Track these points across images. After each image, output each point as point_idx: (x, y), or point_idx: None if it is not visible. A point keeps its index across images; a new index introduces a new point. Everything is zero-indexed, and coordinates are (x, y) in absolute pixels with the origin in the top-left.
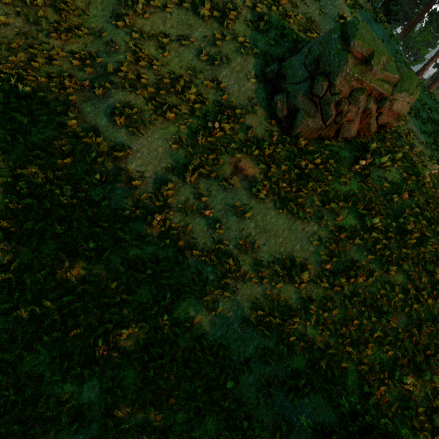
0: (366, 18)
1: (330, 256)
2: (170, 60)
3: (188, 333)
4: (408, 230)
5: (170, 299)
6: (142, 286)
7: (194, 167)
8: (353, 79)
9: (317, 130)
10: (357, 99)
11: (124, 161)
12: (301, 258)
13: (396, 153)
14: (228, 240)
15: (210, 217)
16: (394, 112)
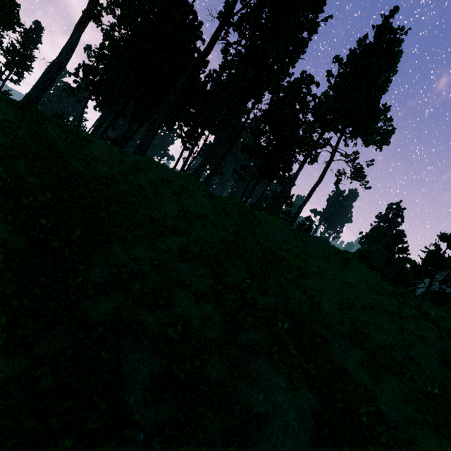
0: None
1: None
2: (372, 336)
3: None
4: None
5: None
6: None
7: (430, 425)
8: None
9: None
10: None
11: (375, 401)
12: None
13: None
14: None
15: None
16: None
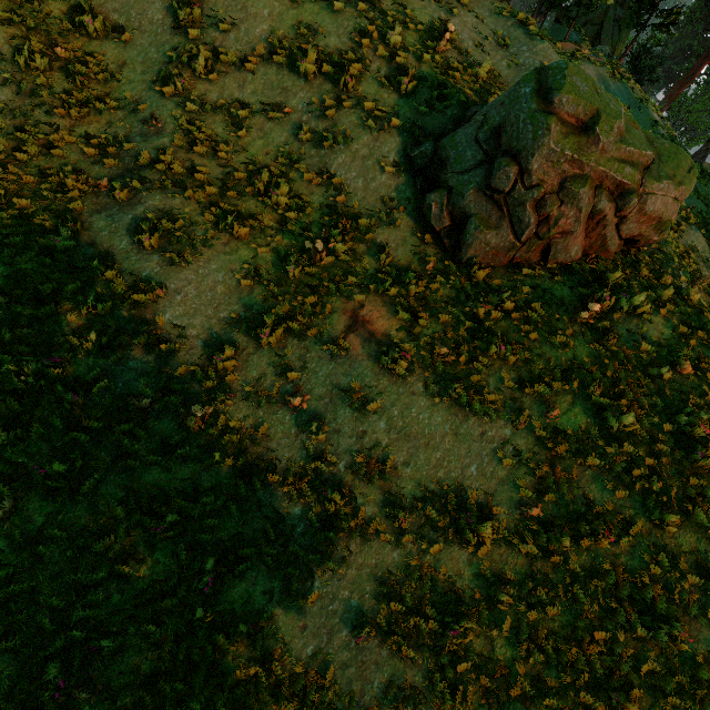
0: (597, 73)
1: (540, 490)
2: (249, 144)
3: (244, 647)
4: (698, 439)
5: (212, 574)
6: (160, 545)
7: (279, 319)
8: (564, 159)
9: (507, 251)
10: (574, 195)
11: (151, 309)
12: (480, 491)
13: (663, 288)
14: (335, 454)
15: (303, 409)
16: (649, 215)
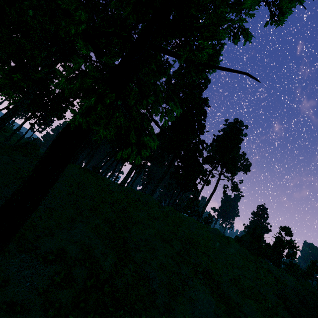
0: None
1: None
2: (243, 282)
3: None
4: None
5: None
6: None
7: None
8: (314, 299)
9: None
10: None
11: (242, 308)
12: None
13: None
14: None
15: None
16: None
